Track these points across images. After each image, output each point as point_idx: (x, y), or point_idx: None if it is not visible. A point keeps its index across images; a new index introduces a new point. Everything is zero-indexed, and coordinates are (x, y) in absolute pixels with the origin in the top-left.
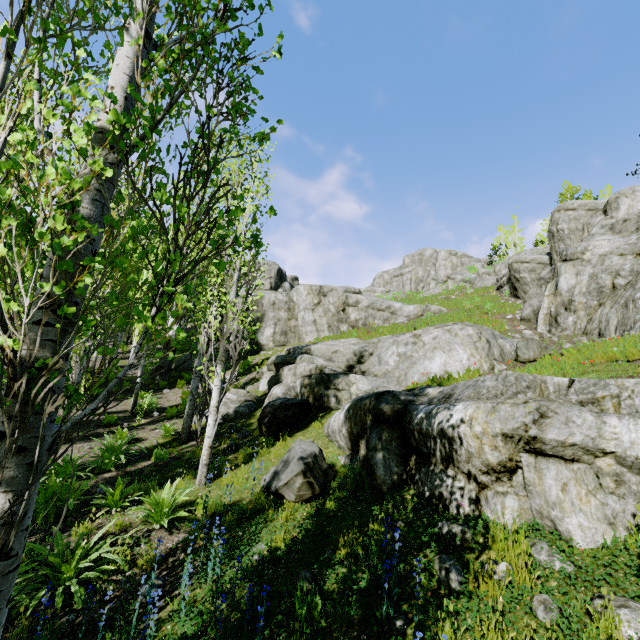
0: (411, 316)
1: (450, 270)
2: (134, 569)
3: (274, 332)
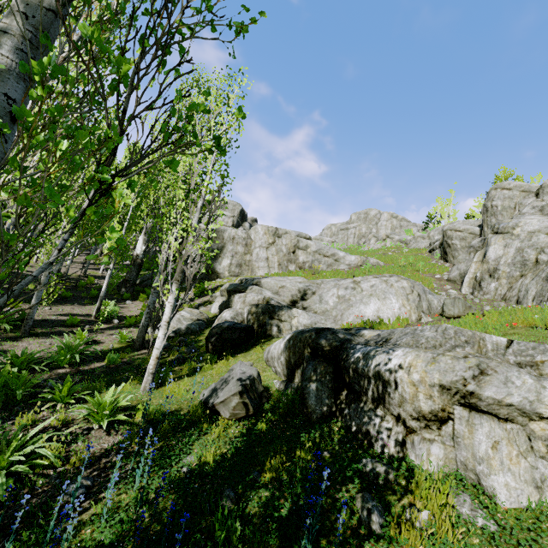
0: (352, 265)
1: (390, 230)
2: (67, 465)
3: (230, 263)
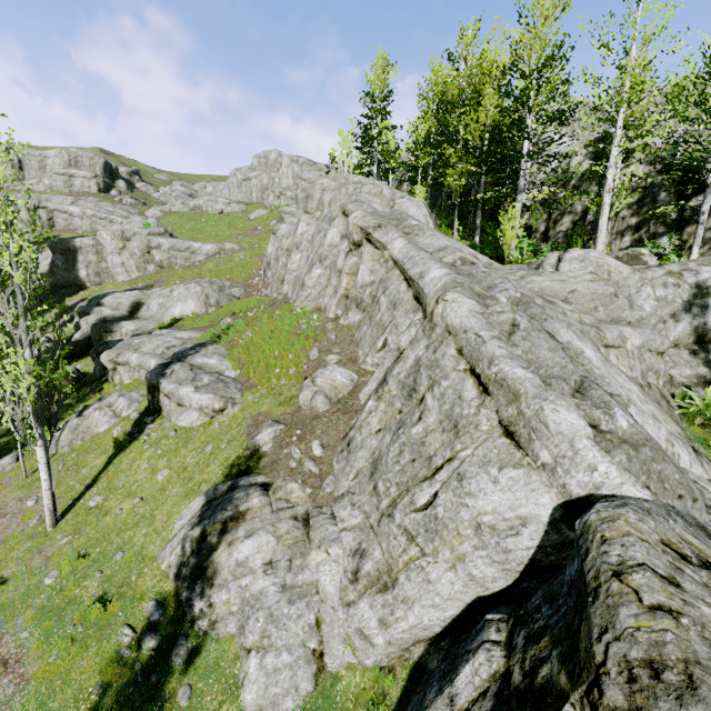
0: (210, 254)
1: (291, 180)
2: None
3: (88, 274)
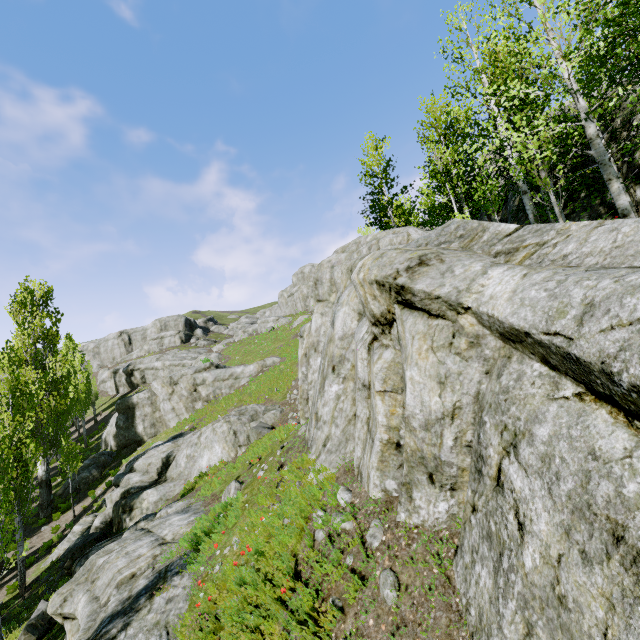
0: (253, 374)
1: None
2: None
3: (144, 427)
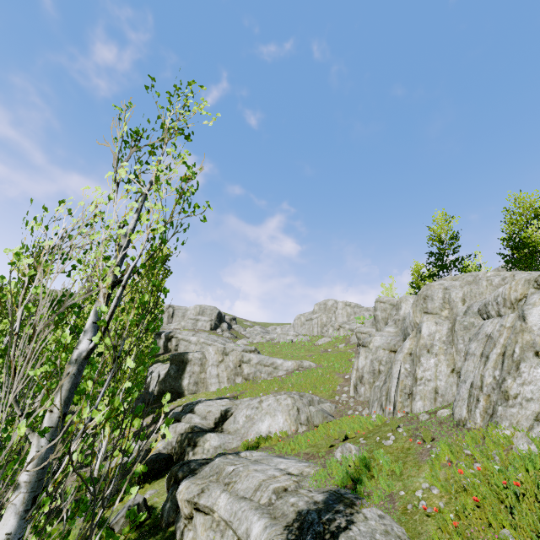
0: (289, 370)
1: (346, 318)
2: None
3: (189, 383)
